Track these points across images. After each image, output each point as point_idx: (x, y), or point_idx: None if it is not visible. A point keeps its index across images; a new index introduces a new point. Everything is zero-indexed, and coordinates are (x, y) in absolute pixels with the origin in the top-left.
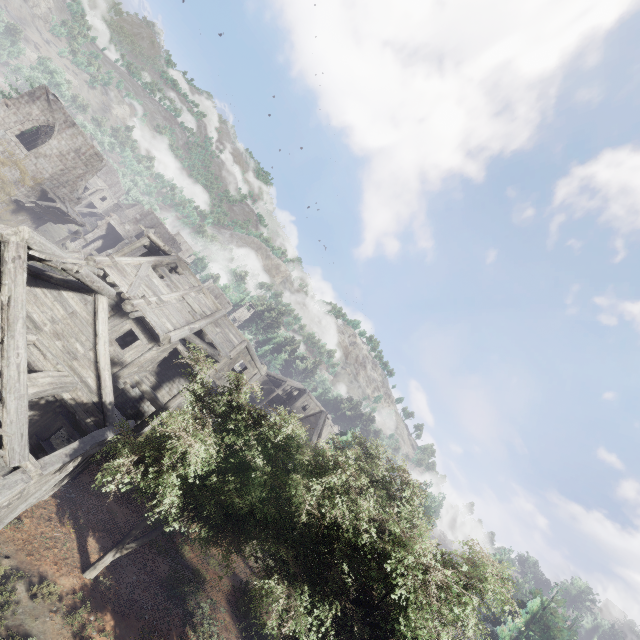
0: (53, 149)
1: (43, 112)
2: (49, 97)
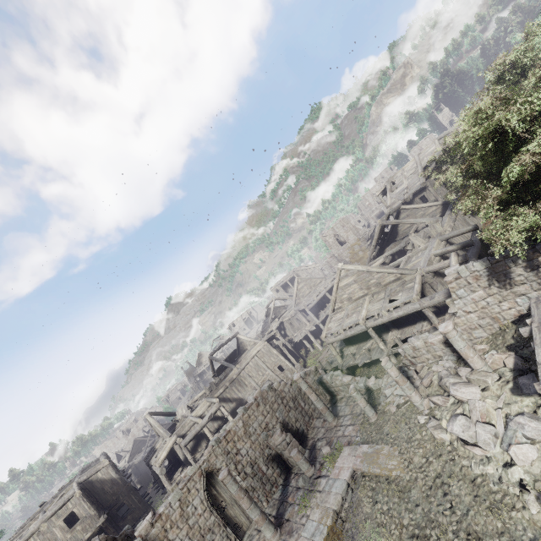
0: (344, 235)
1: (330, 238)
2: (324, 236)
